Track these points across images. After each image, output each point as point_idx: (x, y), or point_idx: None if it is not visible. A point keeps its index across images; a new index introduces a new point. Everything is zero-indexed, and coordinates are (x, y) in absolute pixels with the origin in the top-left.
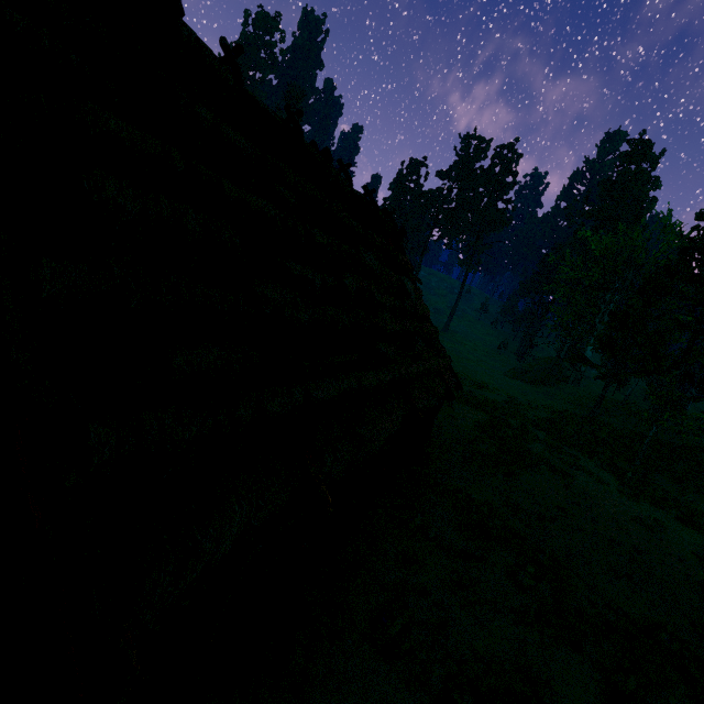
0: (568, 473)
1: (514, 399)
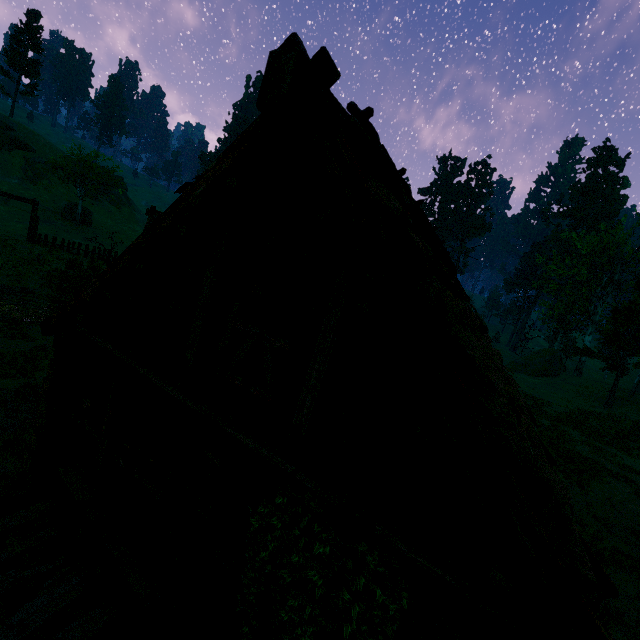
0: (628, 478)
1: (528, 395)
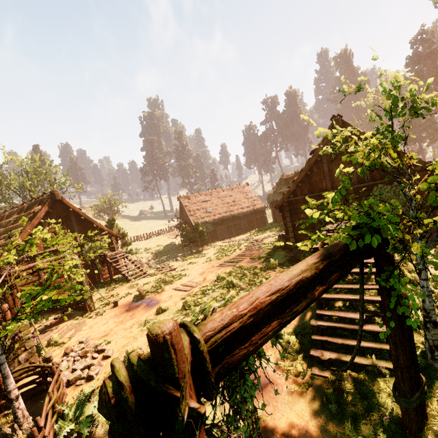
0: None
1: None
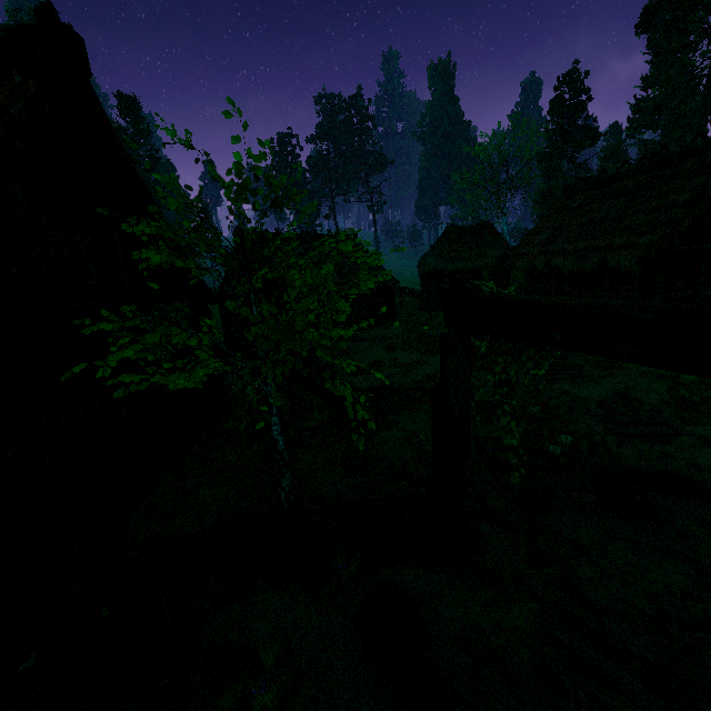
0: None
1: None
